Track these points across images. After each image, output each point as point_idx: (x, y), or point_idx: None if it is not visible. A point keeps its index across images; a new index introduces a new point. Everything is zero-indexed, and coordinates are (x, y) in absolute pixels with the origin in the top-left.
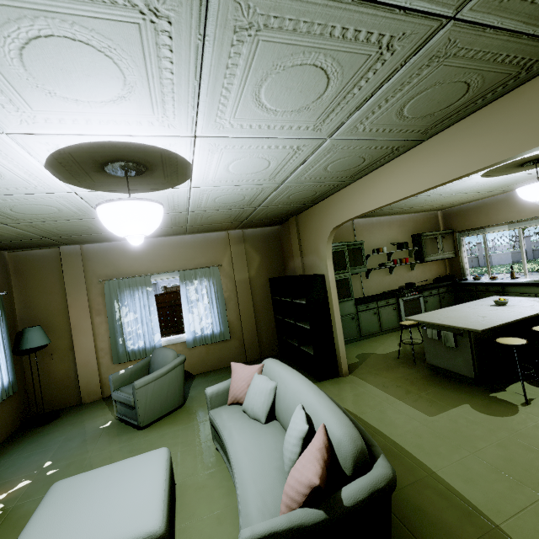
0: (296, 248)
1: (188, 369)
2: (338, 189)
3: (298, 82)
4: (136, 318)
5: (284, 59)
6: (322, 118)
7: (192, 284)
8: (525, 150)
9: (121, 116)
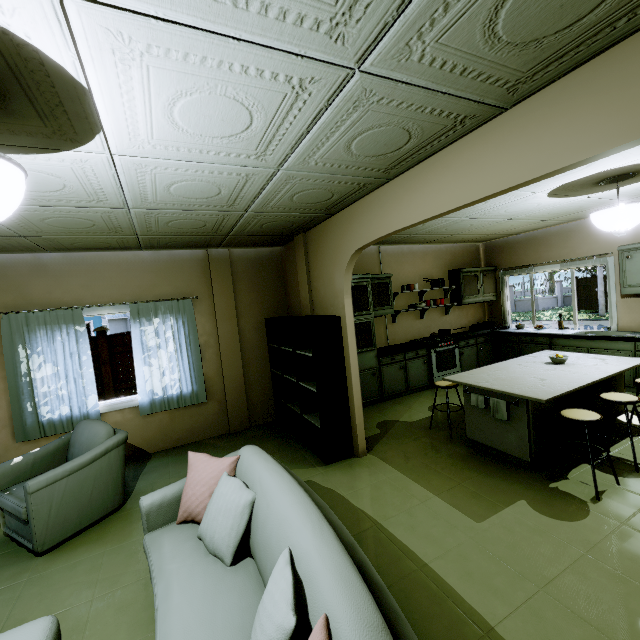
0: (302, 277)
1: (141, 445)
2: (365, 193)
3: None
4: (56, 373)
5: None
6: None
7: (150, 323)
8: None
9: None
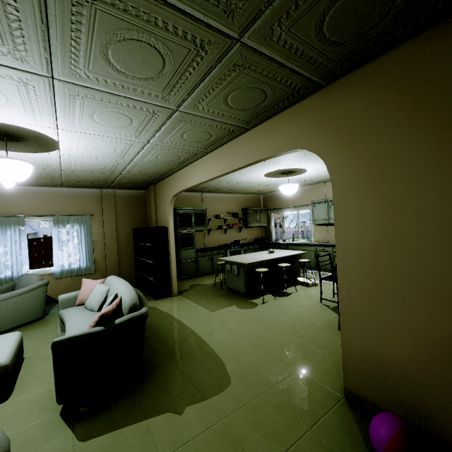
0: (153, 207)
1: (53, 296)
2: (176, 171)
3: (114, 117)
4: (5, 251)
5: (101, 108)
6: (137, 133)
7: (64, 227)
8: (238, 167)
9: (4, 112)
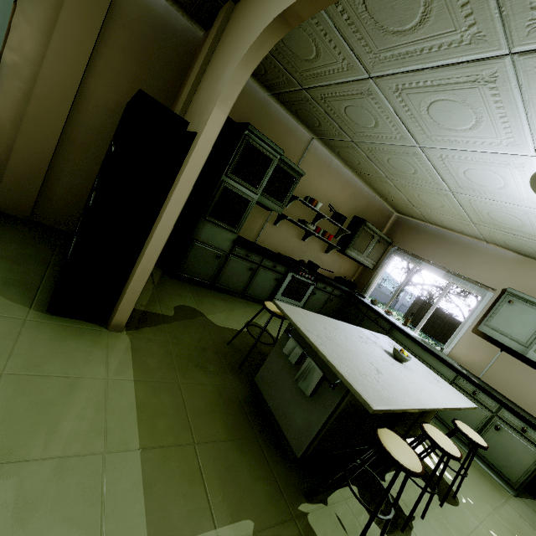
0: (195, 70)
1: None
2: None
3: None
4: None
5: None
6: None
7: None
8: None
9: None
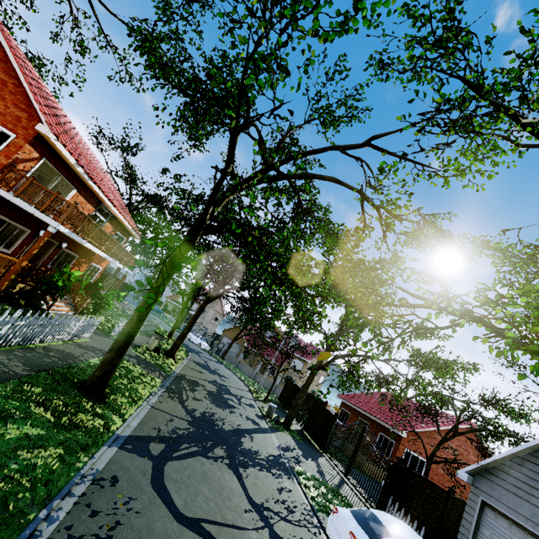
0: None
1: None
2: None
3: None
4: None
5: None
6: None
7: None
8: None
9: None
